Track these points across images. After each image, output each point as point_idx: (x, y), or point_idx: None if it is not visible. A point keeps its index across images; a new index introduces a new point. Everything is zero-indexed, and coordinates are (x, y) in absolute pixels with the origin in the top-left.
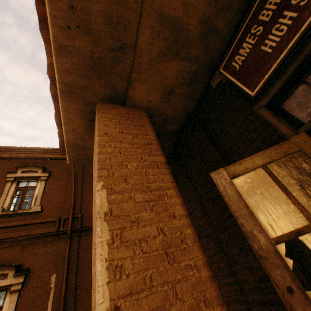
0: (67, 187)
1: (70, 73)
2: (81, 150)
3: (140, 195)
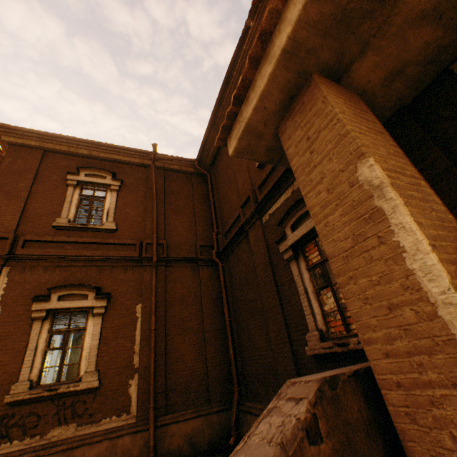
0: (146, 204)
1: (308, 27)
2: (255, 139)
3: (403, 178)
